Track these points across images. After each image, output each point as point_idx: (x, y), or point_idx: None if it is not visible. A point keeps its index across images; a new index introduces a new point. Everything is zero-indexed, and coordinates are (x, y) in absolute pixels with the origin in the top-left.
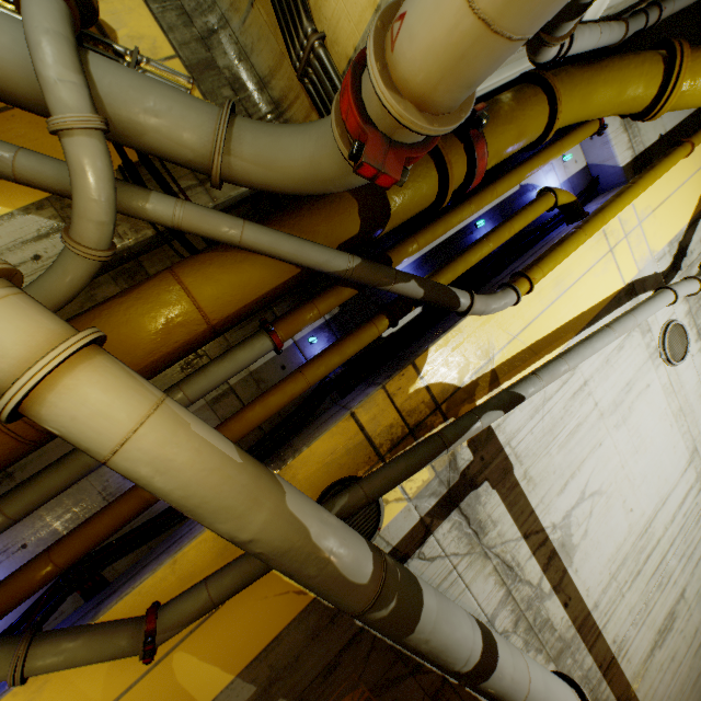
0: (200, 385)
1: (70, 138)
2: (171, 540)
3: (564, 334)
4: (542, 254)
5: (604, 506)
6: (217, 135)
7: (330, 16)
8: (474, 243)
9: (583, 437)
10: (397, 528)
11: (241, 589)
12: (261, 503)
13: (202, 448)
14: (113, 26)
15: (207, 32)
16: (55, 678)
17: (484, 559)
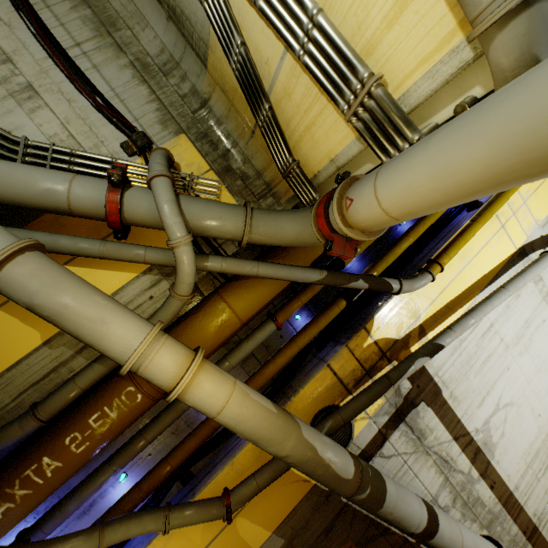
0: (238, 356)
1: (178, 248)
2: (226, 449)
3: (471, 292)
4: (448, 243)
5: (515, 413)
6: (244, 225)
7: (302, 155)
8: (399, 240)
9: (493, 364)
10: (363, 437)
11: (274, 480)
12: (290, 435)
13: (257, 407)
14: (178, 162)
15: (226, 151)
16: (177, 531)
17: (426, 455)
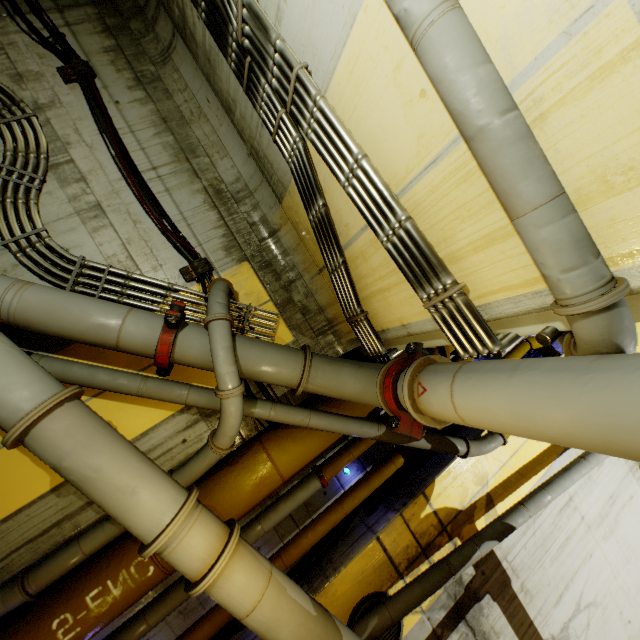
0: (273, 520)
1: (227, 399)
2: None
3: (547, 457)
4: None
5: (600, 617)
6: (301, 374)
7: (372, 308)
8: None
9: (573, 549)
10: (413, 638)
11: None
12: None
13: (294, 608)
14: (237, 290)
15: (289, 281)
16: None
17: None
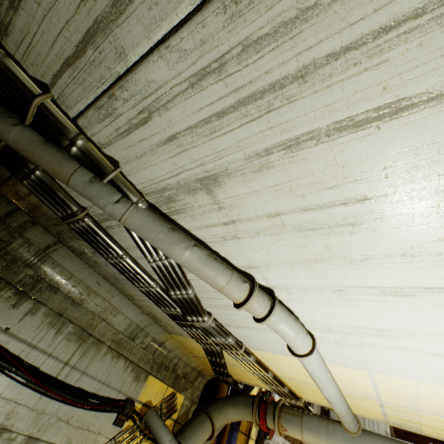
0: None
1: None
2: None
3: None
4: None
5: None
6: (211, 430)
7: (237, 376)
8: None
9: None
10: None
11: None
12: None
13: None
14: (150, 399)
15: (174, 365)
16: None
17: None
